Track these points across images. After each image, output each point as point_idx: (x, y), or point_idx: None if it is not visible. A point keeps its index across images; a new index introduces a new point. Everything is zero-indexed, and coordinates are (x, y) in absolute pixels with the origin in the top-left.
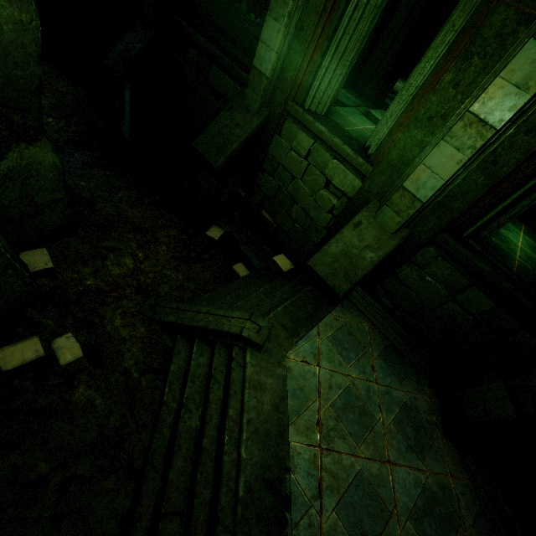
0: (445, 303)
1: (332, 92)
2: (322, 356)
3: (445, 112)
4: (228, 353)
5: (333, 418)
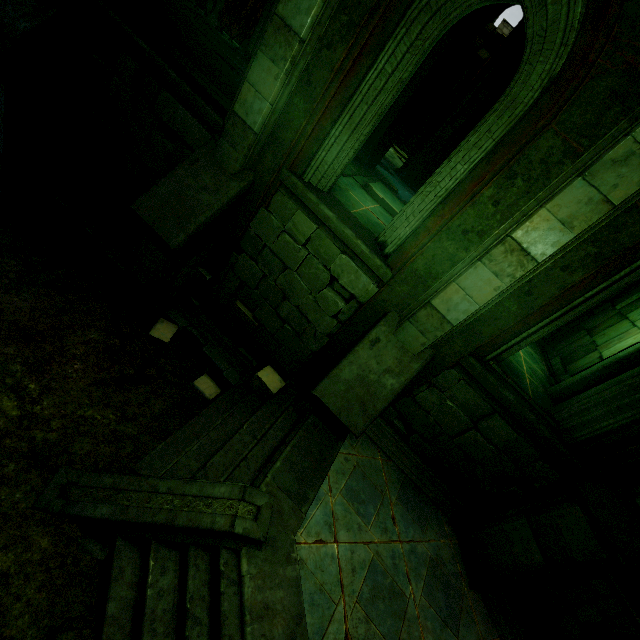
0: (465, 430)
1: (339, 167)
2: (339, 523)
3: (483, 229)
4: (209, 561)
5: (363, 620)
